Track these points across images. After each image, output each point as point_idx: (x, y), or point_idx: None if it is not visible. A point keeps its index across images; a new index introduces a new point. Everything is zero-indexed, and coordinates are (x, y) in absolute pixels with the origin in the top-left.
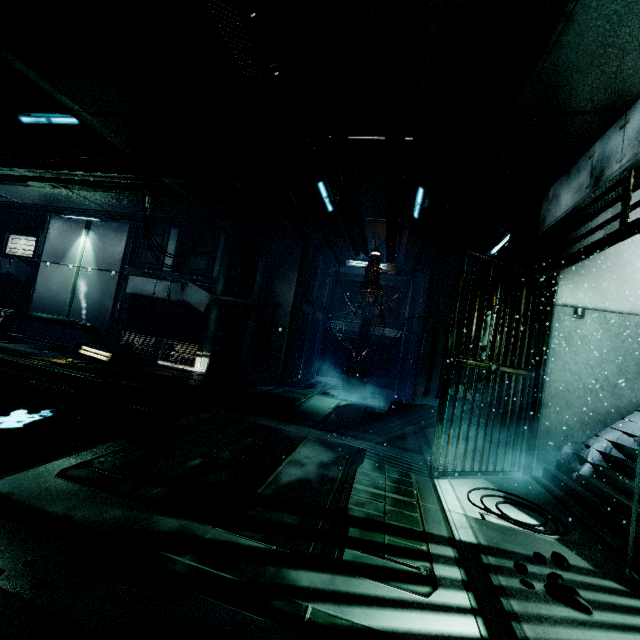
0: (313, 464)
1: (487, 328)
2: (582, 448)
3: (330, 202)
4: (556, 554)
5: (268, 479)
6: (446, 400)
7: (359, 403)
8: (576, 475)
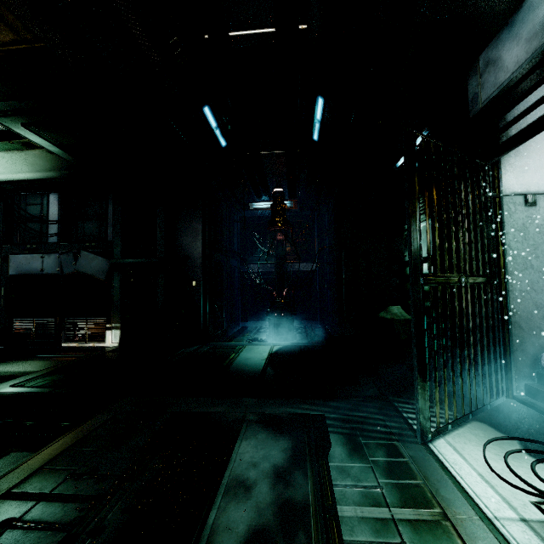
0: (264, 479)
1: None
2: None
3: (222, 134)
4: None
5: None
6: (424, 335)
7: (291, 344)
8: None
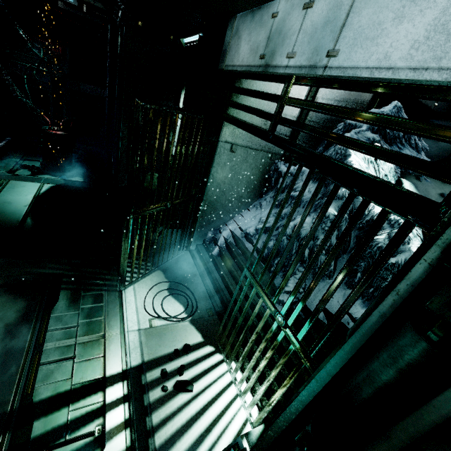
0: None
1: None
2: (217, 233)
3: None
4: (185, 348)
5: None
6: (128, 245)
7: (64, 182)
8: (211, 254)
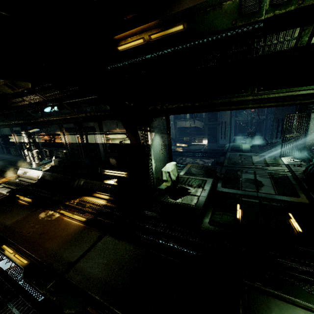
0: (257, 159)
1: (295, 119)
2: None
3: None
4: (300, 163)
5: (253, 161)
6: (282, 144)
7: (255, 144)
8: (312, 153)
